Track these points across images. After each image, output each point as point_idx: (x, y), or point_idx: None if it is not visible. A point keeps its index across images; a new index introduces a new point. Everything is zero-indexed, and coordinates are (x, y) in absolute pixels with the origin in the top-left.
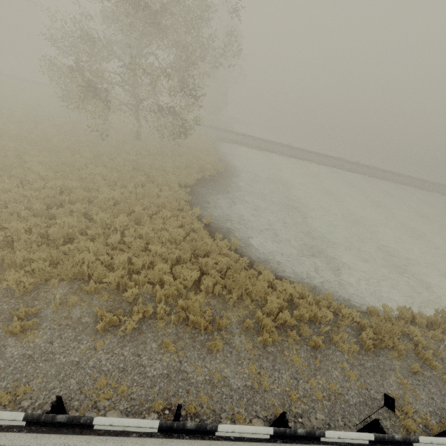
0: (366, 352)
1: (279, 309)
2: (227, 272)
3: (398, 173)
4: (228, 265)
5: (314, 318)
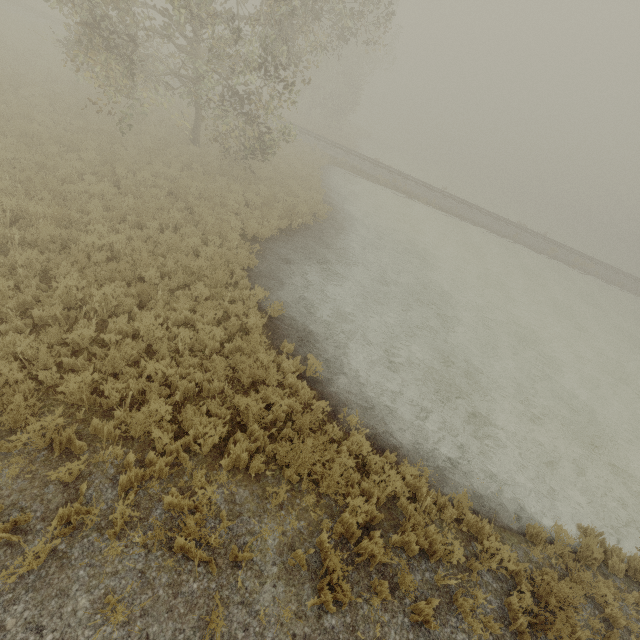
0: (514, 637)
1: (365, 522)
2: (286, 424)
3: (604, 263)
4: (290, 412)
5: (429, 549)
